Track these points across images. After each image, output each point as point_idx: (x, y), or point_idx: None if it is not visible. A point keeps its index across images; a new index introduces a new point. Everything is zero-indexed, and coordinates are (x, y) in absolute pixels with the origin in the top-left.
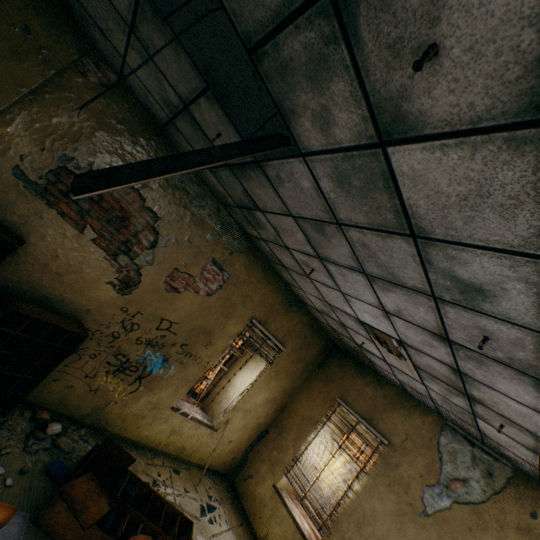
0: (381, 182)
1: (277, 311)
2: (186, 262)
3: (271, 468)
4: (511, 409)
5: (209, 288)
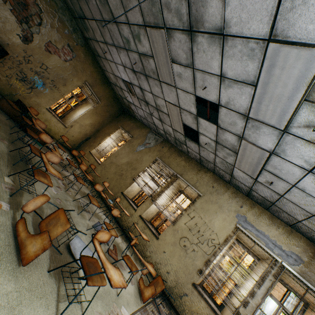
0: (106, 1)
1: (98, 83)
2: (55, 40)
3: (89, 148)
4: (150, 99)
5: (66, 58)
